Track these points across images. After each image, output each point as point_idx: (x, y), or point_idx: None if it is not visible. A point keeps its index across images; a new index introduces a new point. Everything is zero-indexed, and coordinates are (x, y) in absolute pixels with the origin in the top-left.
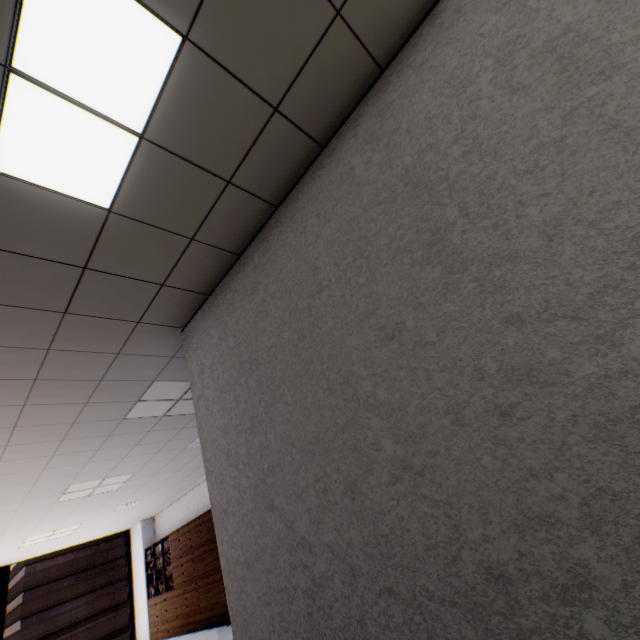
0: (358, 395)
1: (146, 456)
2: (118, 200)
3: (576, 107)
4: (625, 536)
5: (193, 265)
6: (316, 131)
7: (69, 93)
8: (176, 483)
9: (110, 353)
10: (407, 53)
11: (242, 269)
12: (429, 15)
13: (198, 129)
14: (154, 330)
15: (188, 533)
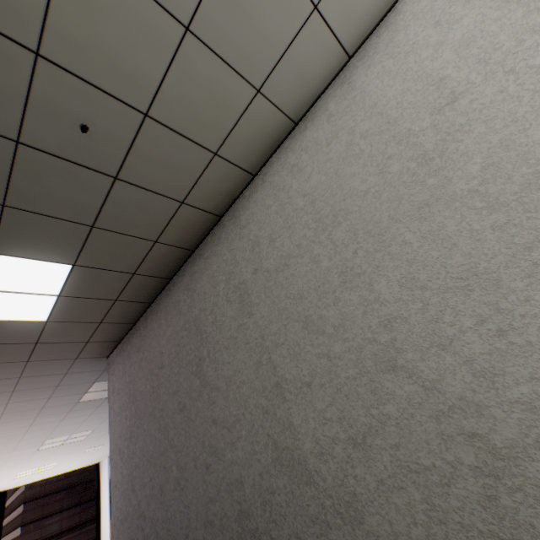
0: (169, 437)
1: (101, 419)
2: (51, 317)
3: (241, 324)
4: (228, 536)
5: (105, 331)
6: (163, 275)
7: (17, 291)
8: None
9: (61, 373)
10: (203, 247)
11: (136, 332)
12: (211, 231)
13: (91, 287)
14: (88, 360)
15: None
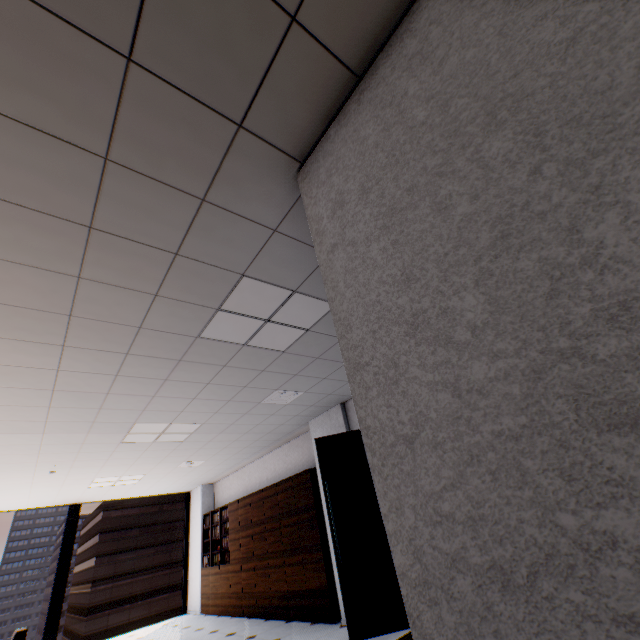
0: None
1: (216, 403)
2: None
3: None
4: None
5: None
6: None
7: None
8: (241, 448)
9: (192, 196)
10: None
11: None
12: None
13: None
14: (259, 156)
15: (249, 506)
